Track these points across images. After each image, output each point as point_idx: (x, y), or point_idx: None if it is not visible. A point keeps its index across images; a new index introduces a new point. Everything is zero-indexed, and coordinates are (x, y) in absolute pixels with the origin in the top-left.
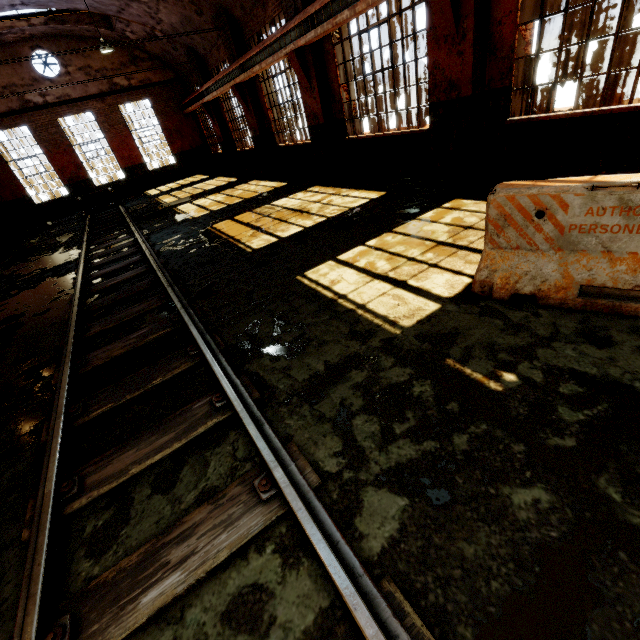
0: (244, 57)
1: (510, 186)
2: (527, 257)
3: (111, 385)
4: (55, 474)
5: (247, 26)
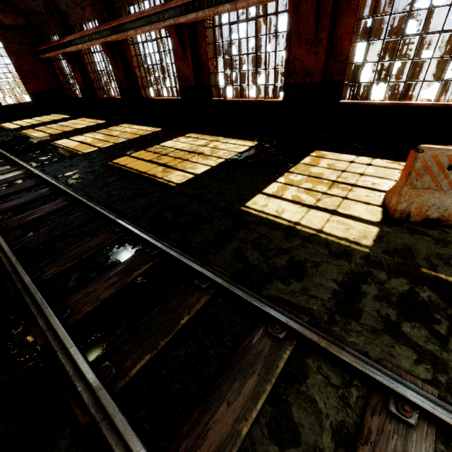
0: (118, 21)
1: (432, 148)
2: (434, 194)
3: (129, 333)
4: None
5: None
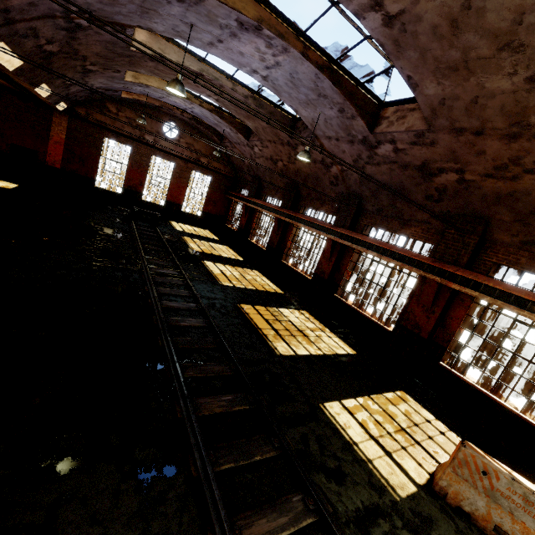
0: (296, 214)
1: (473, 448)
2: (470, 489)
3: (225, 443)
4: (228, 519)
5: (305, 201)
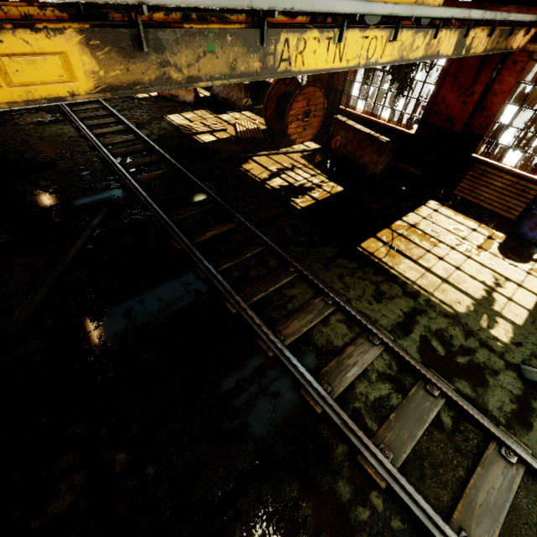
0: None
1: None
2: None
3: None
4: None
5: None
